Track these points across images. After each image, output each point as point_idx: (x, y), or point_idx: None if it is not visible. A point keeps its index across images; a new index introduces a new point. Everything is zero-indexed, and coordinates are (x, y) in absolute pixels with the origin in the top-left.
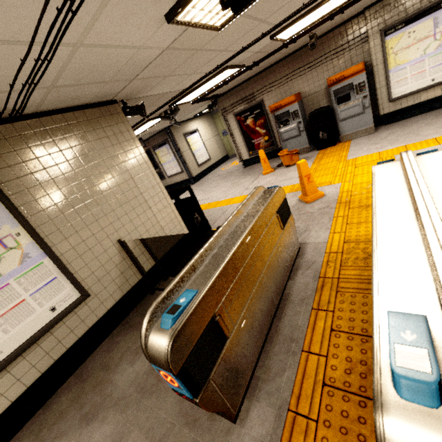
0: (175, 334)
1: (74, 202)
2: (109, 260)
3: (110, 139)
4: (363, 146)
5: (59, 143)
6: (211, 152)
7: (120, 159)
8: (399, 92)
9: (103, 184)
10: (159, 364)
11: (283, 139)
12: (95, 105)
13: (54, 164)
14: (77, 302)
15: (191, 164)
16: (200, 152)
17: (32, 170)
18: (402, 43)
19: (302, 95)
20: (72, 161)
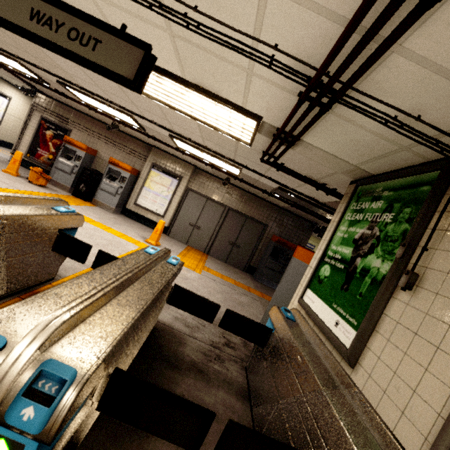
0: None
1: None
2: None
3: None
4: (88, 210)
5: None
6: (7, 129)
7: None
8: (141, 202)
9: None
10: None
11: (57, 166)
12: None
13: None
14: None
15: None
16: None
17: None
18: (157, 179)
19: (98, 154)
20: None
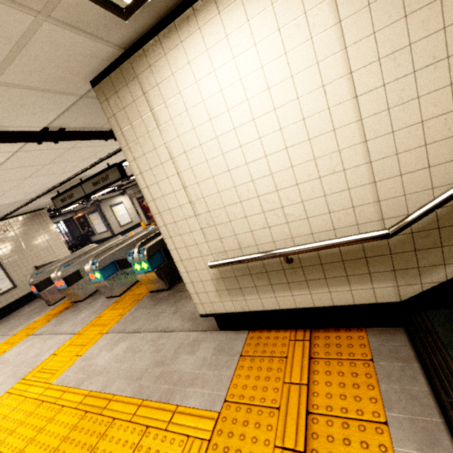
0: (35, 277)
1: (17, 250)
2: (29, 274)
3: (38, 224)
4: None
5: (14, 228)
6: (134, 216)
7: (42, 232)
8: None
9: (31, 243)
10: (31, 283)
11: None
12: (33, 211)
13: (11, 236)
14: (11, 289)
15: (114, 225)
16: (123, 217)
17: (1, 239)
18: None
19: None
20: (18, 234)
